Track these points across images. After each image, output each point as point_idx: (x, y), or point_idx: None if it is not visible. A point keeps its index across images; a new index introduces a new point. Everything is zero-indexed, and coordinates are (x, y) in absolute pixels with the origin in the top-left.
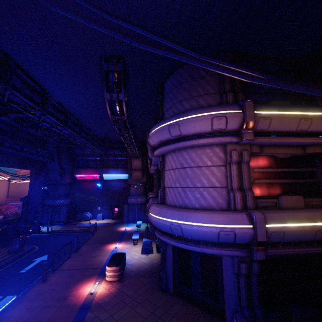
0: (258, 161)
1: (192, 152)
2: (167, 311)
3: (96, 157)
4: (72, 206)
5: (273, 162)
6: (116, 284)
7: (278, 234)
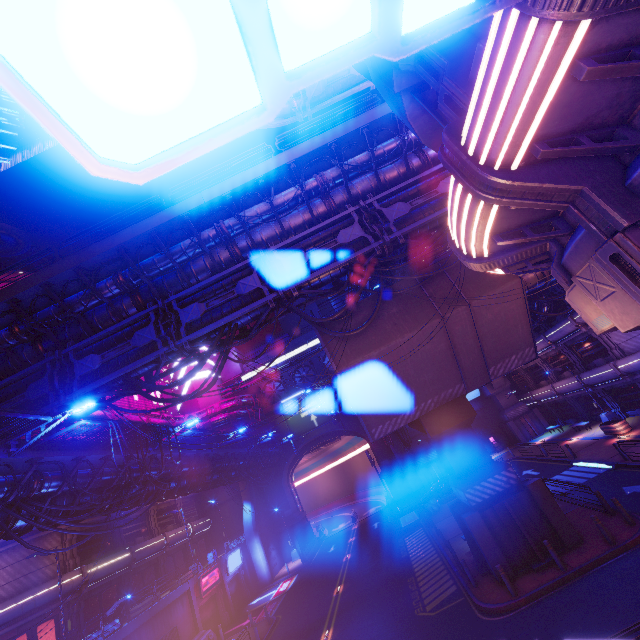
0: None
1: None
2: None
3: None
4: None
5: None
6: (634, 430)
7: None
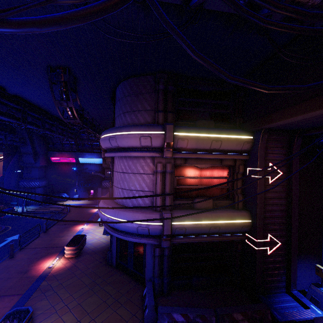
0: (183, 170)
1: (130, 160)
2: (105, 280)
3: (71, 141)
4: (49, 188)
5: (196, 171)
6: (72, 260)
7: (181, 229)
